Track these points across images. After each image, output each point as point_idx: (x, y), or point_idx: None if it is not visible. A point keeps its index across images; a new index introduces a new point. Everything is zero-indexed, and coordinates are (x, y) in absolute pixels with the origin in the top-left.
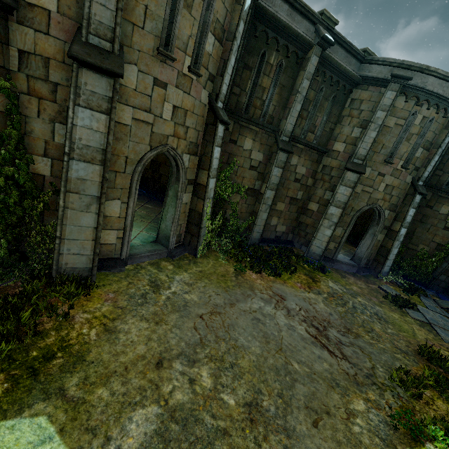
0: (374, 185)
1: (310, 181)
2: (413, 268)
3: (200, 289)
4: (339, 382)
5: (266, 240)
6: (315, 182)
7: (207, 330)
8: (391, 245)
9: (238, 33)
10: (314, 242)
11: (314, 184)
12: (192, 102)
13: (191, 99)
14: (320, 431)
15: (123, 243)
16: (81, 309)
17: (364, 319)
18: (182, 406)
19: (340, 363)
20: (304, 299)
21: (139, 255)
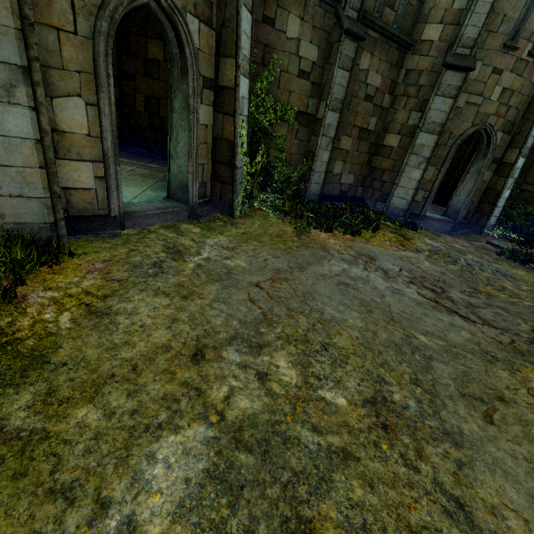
0: (486, 91)
1: (387, 99)
2: (526, 217)
3: (247, 253)
4: (495, 353)
5: (329, 198)
6: (394, 100)
7: (271, 302)
8: (502, 186)
9: None
10: (396, 192)
11: (393, 104)
12: None
13: None
14: (503, 429)
15: (108, 186)
16: (41, 286)
17: (488, 276)
18: (254, 419)
19: (484, 330)
20: (400, 258)
21: (143, 213)
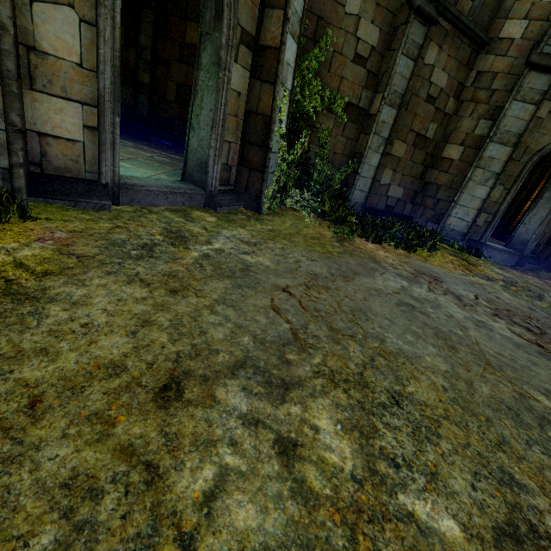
0: None
1: (451, 104)
2: None
3: (274, 251)
4: None
5: (372, 211)
6: (459, 106)
7: (305, 316)
8: None
9: None
10: (454, 211)
11: (457, 110)
12: None
13: None
14: None
15: (101, 140)
16: None
17: None
18: None
19: None
20: (471, 283)
21: (146, 188)
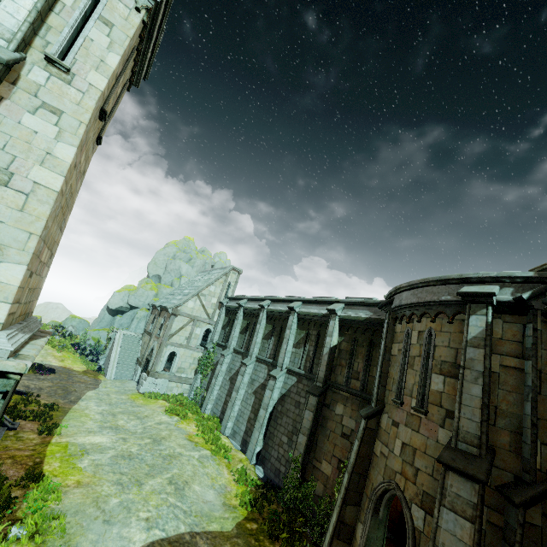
0: None
1: None
2: None
3: None
4: None
5: None
6: None
7: None
8: None
9: (468, 360)
10: None
11: None
12: (423, 440)
13: (422, 438)
14: None
15: None
16: None
17: None
18: None
19: None
20: None
21: None
